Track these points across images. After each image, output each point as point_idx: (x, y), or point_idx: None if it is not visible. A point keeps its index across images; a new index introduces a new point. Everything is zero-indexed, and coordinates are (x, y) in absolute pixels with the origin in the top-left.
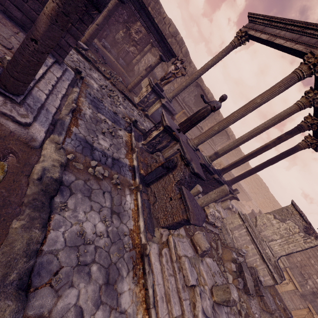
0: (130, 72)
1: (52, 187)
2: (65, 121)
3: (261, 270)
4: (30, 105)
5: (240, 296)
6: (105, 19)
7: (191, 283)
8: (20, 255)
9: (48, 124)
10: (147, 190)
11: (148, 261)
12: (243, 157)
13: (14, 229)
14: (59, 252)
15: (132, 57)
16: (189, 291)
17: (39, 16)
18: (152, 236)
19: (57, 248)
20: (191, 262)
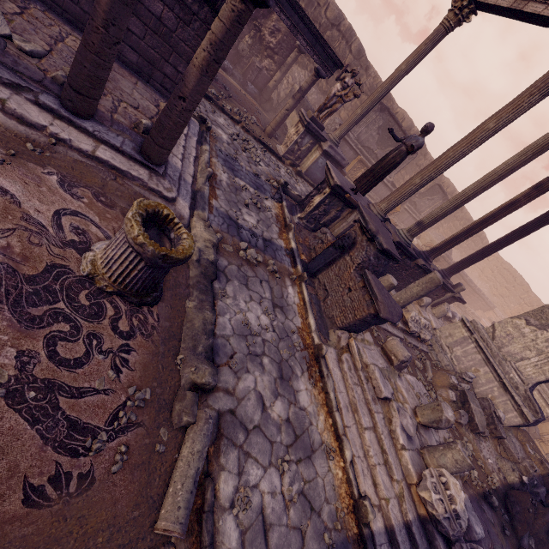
0: (266, 104)
1: (210, 270)
2: (205, 192)
3: (500, 403)
4: (171, 176)
5: (463, 434)
6: None
7: (384, 395)
8: (201, 332)
9: (190, 198)
10: (313, 282)
11: (325, 364)
12: (468, 227)
13: (189, 308)
14: (230, 338)
15: (267, 78)
16: (381, 405)
17: (188, 69)
18: (326, 340)
19: (227, 334)
20: (383, 374)
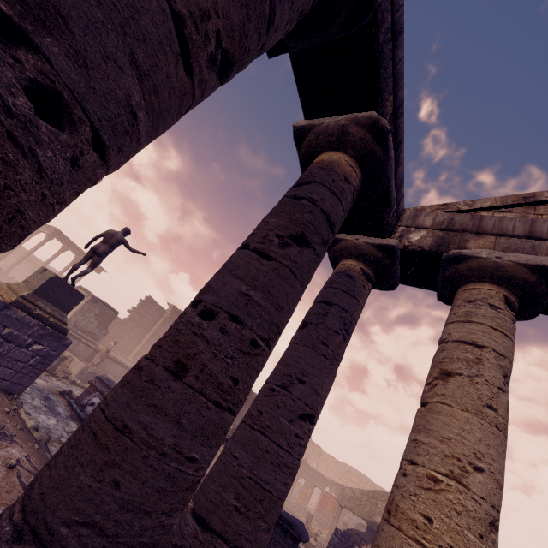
0: None
1: None
2: None
3: None
4: None
5: None
6: None
7: None
8: None
9: None
10: None
11: None
12: None
13: None
14: None
15: None
16: None
17: None
18: None
19: None
20: None
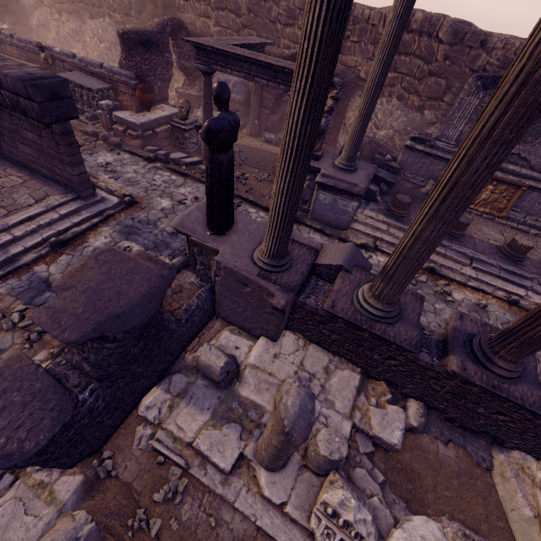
0: None
1: None
2: (22, 260)
3: None
4: None
5: None
6: (205, 112)
7: None
8: None
9: None
10: None
11: None
12: None
13: None
14: None
15: None
16: None
17: None
18: None
19: None
20: None
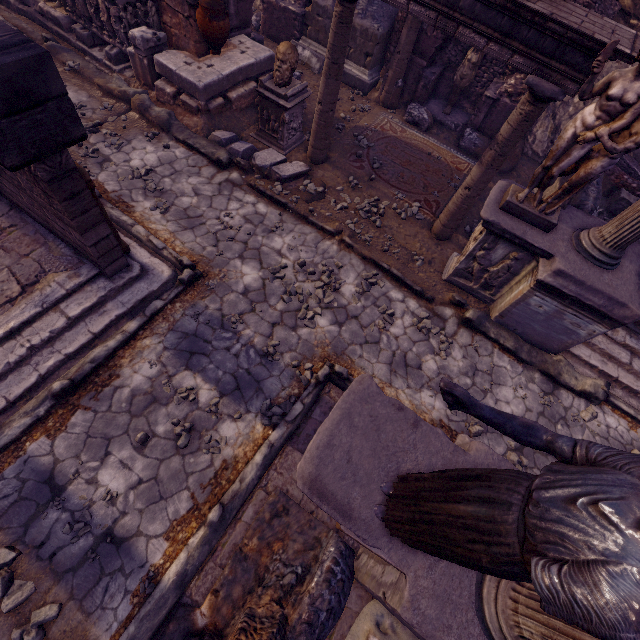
0: None
1: None
2: (3, 434)
3: None
4: None
5: None
6: (328, 79)
7: None
8: None
9: None
10: None
11: None
12: None
13: None
14: None
15: (511, 110)
16: None
17: None
18: None
19: None
20: None
